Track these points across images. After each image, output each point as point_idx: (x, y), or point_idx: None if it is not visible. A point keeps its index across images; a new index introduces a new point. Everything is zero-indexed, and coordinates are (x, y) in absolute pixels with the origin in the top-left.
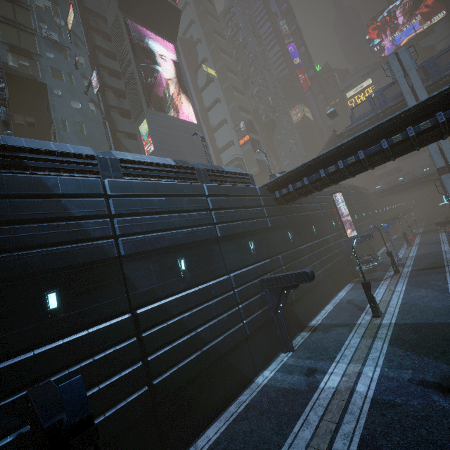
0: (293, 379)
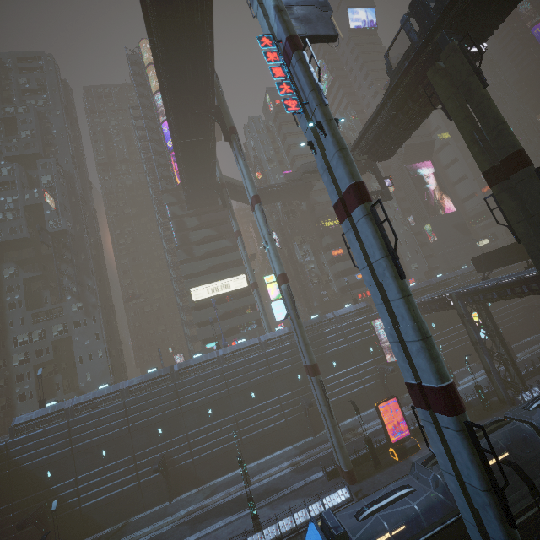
0: (539, 339)
